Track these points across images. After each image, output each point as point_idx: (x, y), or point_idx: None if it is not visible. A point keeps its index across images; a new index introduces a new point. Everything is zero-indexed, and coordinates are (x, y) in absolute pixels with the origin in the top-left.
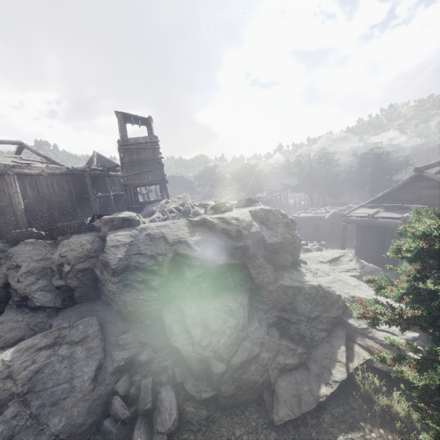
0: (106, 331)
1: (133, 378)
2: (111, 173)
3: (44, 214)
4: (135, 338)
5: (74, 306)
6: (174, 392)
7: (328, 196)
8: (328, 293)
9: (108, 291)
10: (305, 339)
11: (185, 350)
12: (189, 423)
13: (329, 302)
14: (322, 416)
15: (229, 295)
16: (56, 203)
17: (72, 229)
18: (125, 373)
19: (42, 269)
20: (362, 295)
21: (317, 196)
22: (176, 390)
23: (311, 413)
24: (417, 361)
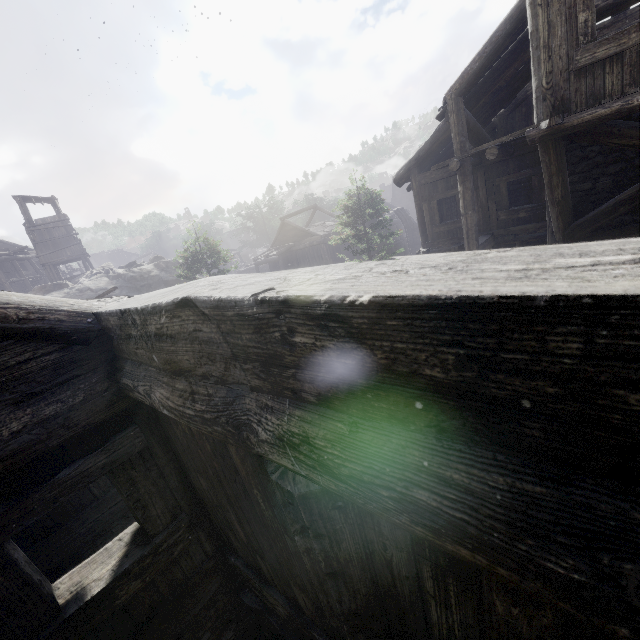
0: None
1: None
2: (19, 256)
3: None
4: None
5: None
6: None
7: None
8: None
9: None
10: None
11: None
12: None
13: None
14: None
15: None
16: None
17: None
18: None
19: None
20: None
21: None
22: None
23: None
24: None
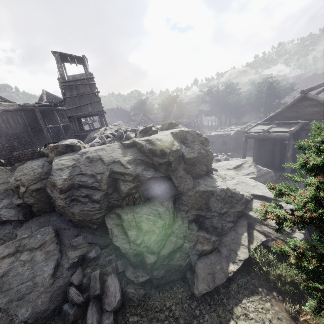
0: (61, 236)
1: (85, 271)
2: (58, 107)
3: (4, 144)
4: (85, 240)
5: (34, 219)
6: (118, 279)
7: (233, 118)
8: (234, 194)
9: (58, 206)
10: (217, 229)
11: (123, 248)
12: (130, 301)
13: (235, 200)
14: (231, 286)
15: (157, 201)
16: (14, 135)
17: (26, 156)
18: (78, 268)
19: (4, 191)
20: (259, 193)
21: (224, 118)
22: (119, 277)
23: (222, 284)
24: (312, 255)
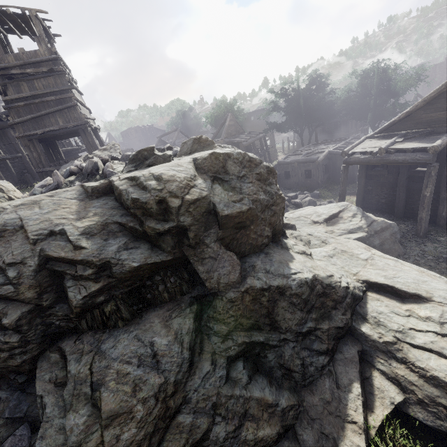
0: None
1: None
2: None
3: None
4: None
5: None
6: None
7: (321, 134)
8: (330, 288)
9: None
10: (293, 374)
11: None
12: None
13: (331, 301)
14: None
15: (157, 318)
16: None
17: None
18: None
19: None
20: (380, 279)
21: (308, 134)
22: None
23: None
24: None
